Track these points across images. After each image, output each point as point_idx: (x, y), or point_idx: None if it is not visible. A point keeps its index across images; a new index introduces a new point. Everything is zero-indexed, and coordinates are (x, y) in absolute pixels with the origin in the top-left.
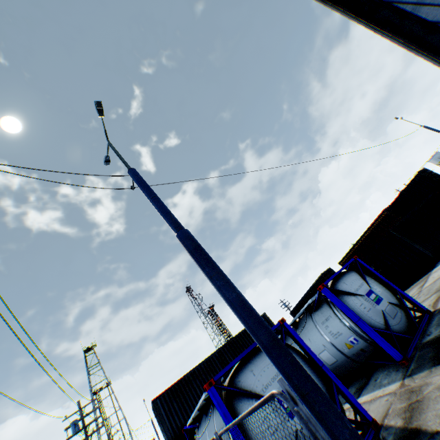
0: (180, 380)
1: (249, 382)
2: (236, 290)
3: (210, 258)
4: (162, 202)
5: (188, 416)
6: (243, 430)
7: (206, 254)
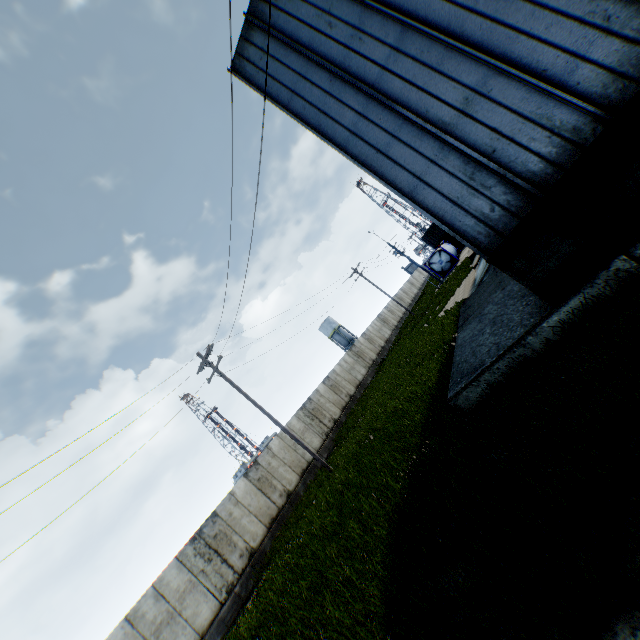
0: (430, 228)
1: (432, 262)
2: (418, 265)
3: (413, 261)
4: (399, 251)
5: (439, 239)
6: (432, 269)
7: (412, 261)
